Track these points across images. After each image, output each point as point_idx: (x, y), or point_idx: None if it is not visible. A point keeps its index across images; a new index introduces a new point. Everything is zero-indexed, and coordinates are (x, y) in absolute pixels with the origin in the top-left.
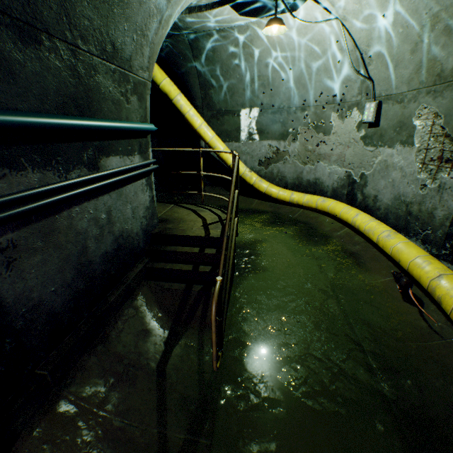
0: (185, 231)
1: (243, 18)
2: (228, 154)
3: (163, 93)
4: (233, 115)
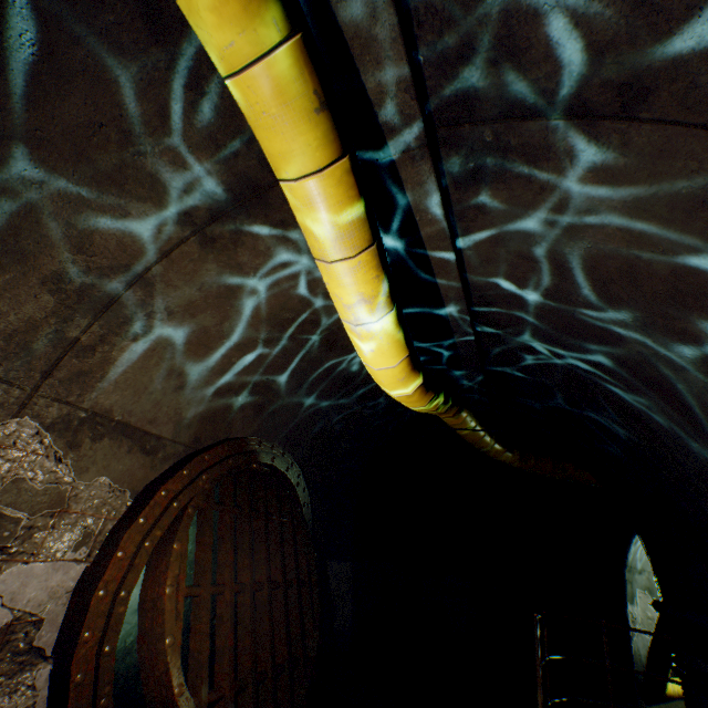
0: None
1: None
2: None
3: None
4: None
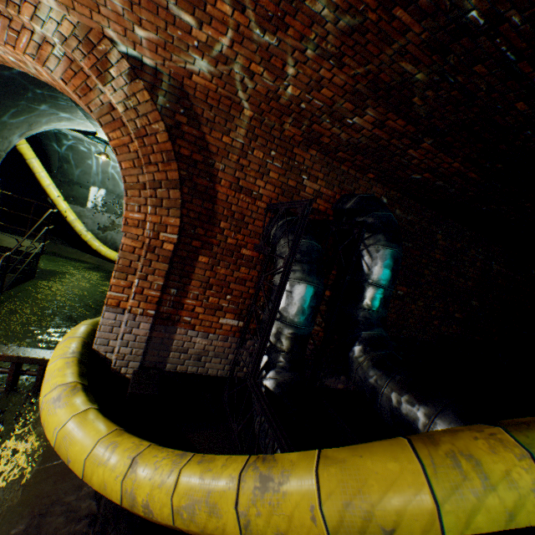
0: (2, 244)
1: (92, 141)
2: (71, 213)
3: (20, 153)
4: (85, 187)
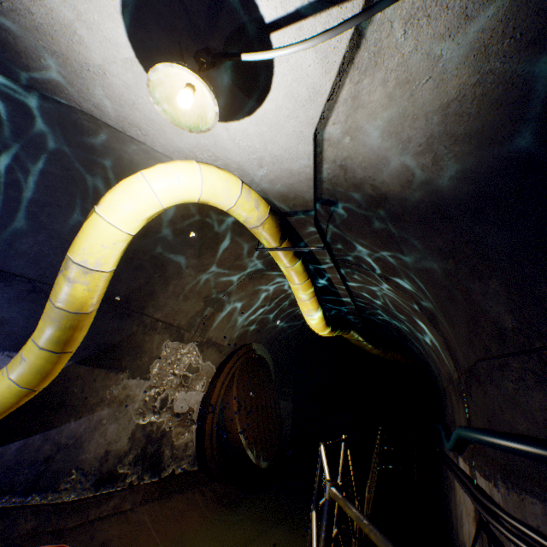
0: None
1: None
2: None
3: None
4: None
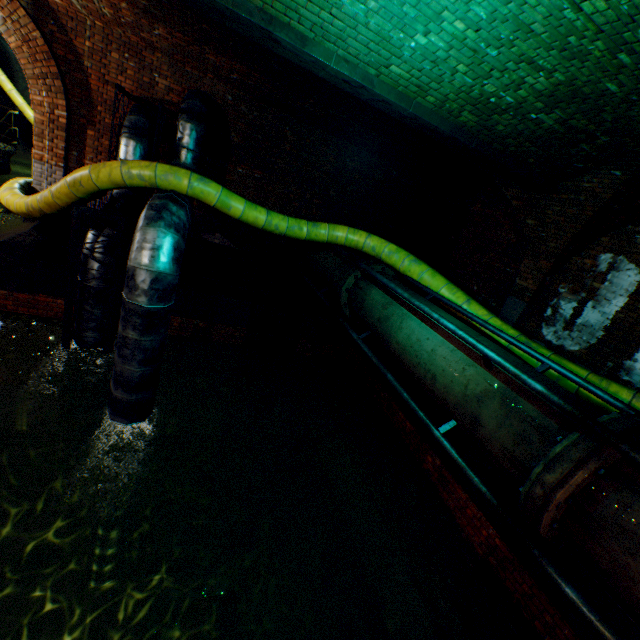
0: None
1: None
2: None
3: None
4: None
